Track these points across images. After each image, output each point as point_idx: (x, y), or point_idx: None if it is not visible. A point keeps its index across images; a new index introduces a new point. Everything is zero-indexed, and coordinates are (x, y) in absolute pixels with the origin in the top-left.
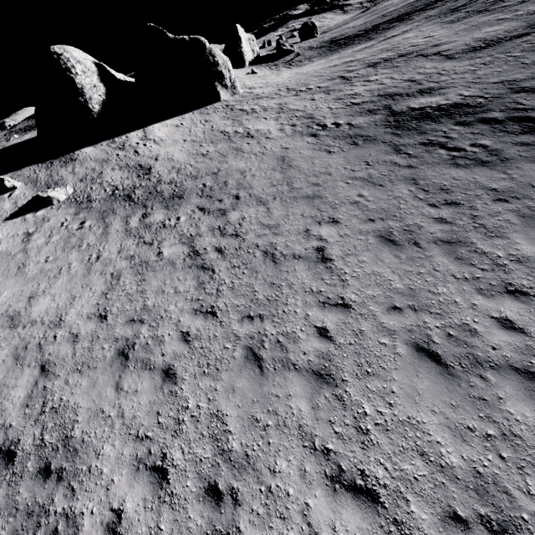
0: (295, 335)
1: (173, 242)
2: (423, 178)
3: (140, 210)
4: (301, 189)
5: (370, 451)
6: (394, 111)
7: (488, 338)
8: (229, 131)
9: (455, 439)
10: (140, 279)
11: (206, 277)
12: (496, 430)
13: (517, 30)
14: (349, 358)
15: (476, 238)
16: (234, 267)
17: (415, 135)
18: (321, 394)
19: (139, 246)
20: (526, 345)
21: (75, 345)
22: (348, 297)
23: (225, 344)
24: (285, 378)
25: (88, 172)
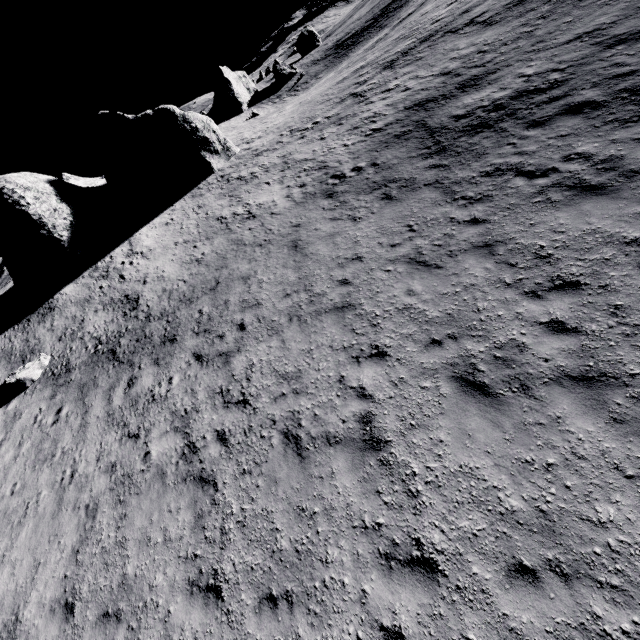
0: None
1: (163, 428)
2: (501, 240)
3: (126, 373)
4: (324, 295)
5: None
6: (432, 128)
7: None
8: (226, 215)
9: None
10: (121, 515)
11: (205, 500)
12: None
13: None
14: None
15: (635, 363)
16: (243, 475)
17: (471, 162)
18: None
19: (122, 443)
20: None
21: None
22: (427, 539)
23: None
24: None
25: (67, 324)
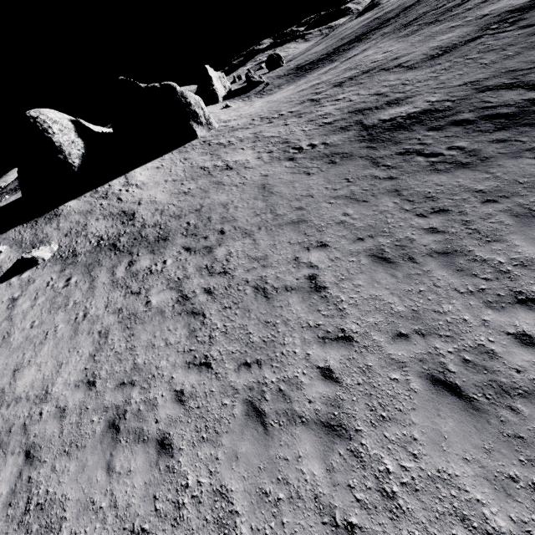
0: (297, 380)
1: (161, 288)
2: (406, 188)
3: (126, 258)
4: (285, 215)
5: (401, 522)
6: (366, 125)
7: (509, 359)
8: (208, 166)
9: (497, 494)
10: (129, 334)
11: (196, 323)
12: None
13: (469, 34)
14: (359, 401)
15: (472, 245)
16: (225, 309)
17: (391, 146)
18: (334, 451)
19: (126, 297)
20: None
21: (62, 421)
22: (348, 328)
23: (223, 400)
24: (292, 435)
25: (72, 226)
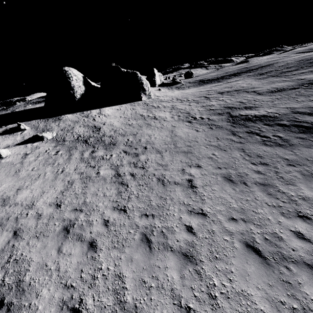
0: (172, 229)
1: (107, 167)
2: (248, 149)
3: (91, 148)
4: (181, 147)
5: (217, 312)
6: (232, 115)
7: (289, 243)
8: (144, 115)
9: (272, 308)
10: (84, 186)
11: (123, 189)
12: (298, 305)
13: (292, 86)
14: (204, 246)
15: (278, 184)
16: (140, 185)
17: (243, 128)
18: (186, 268)
19: (87, 167)
20: (312, 250)
21: (38, 221)
22: (205, 209)
23: (129, 230)
24: (165, 255)
25: (66, 126)
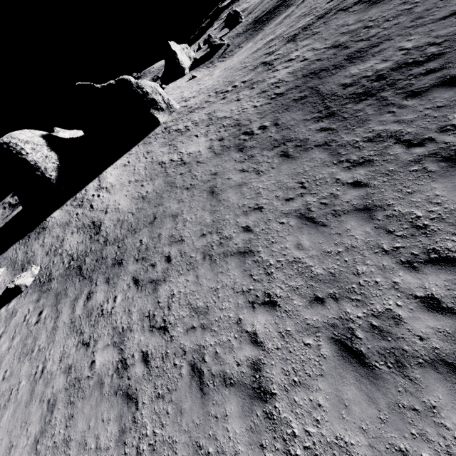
0: None
1: (106, 341)
2: (380, 205)
3: (86, 287)
4: (230, 239)
5: None
6: (323, 94)
7: None
8: (165, 161)
9: None
10: (69, 415)
11: (128, 416)
12: None
13: None
14: None
15: None
16: (158, 398)
17: (355, 127)
18: None
19: (77, 348)
20: None
21: None
22: None
23: None
24: None
25: (53, 242)
